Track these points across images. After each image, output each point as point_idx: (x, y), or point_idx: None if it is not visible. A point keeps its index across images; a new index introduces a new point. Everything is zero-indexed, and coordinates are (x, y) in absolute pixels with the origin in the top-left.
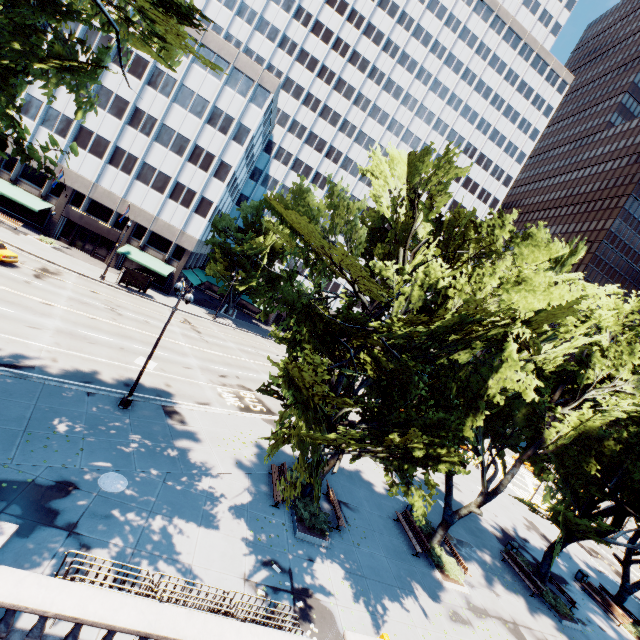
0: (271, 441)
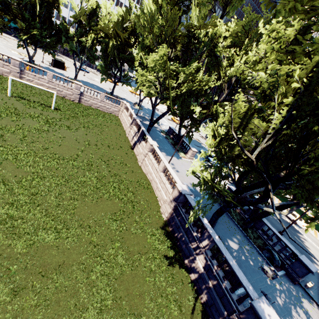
0: (27, 60)
